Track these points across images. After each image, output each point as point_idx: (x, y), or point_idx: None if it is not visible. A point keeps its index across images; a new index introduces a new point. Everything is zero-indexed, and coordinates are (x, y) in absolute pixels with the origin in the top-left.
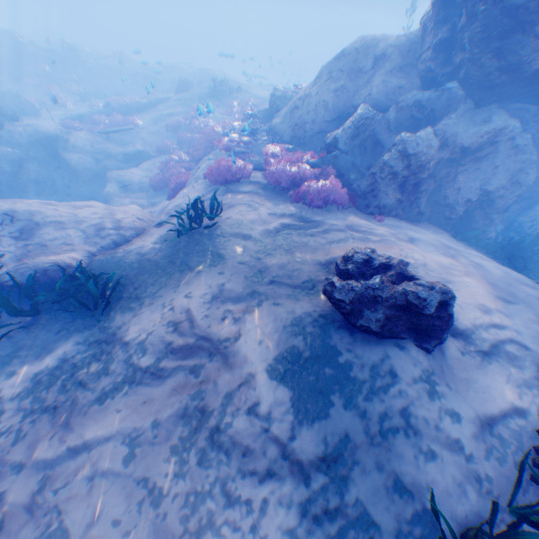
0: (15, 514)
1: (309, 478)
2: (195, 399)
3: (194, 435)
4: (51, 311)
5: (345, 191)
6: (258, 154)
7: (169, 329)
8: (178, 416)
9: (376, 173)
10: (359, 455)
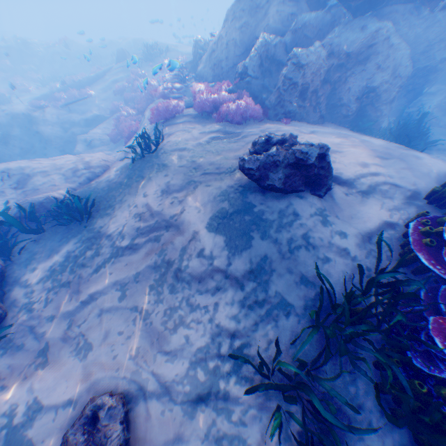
0: (56, 342)
1: (243, 285)
2: (160, 255)
3: (163, 276)
4: (52, 229)
5: (257, 106)
6: (189, 97)
7: (136, 219)
8: (150, 267)
9: (280, 87)
10: (275, 266)
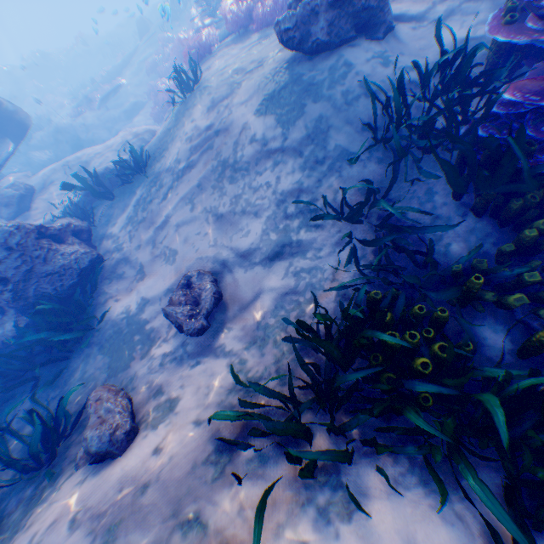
0: (146, 260)
1: (301, 153)
2: (217, 160)
3: (223, 176)
4: (120, 193)
5: None
6: None
7: (188, 143)
8: (210, 174)
9: None
10: (332, 124)
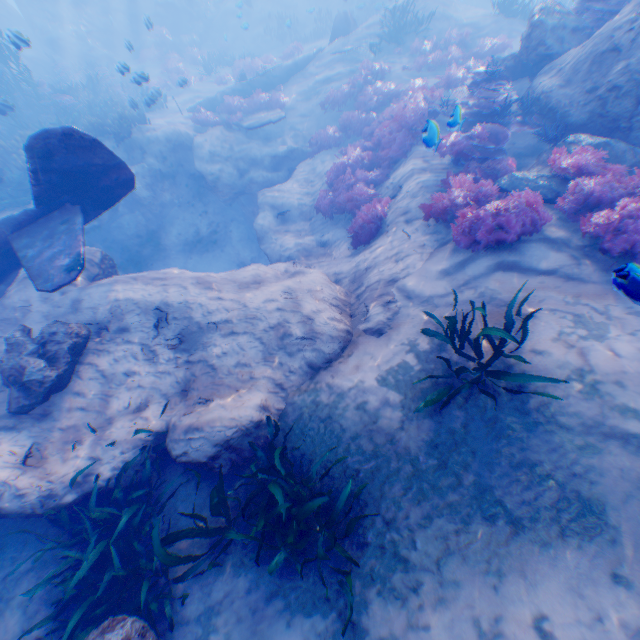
0: None
1: None
2: None
3: None
4: (246, 527)
5: None
6: (508, 154)
7: None
8: None
9: None
10: None
